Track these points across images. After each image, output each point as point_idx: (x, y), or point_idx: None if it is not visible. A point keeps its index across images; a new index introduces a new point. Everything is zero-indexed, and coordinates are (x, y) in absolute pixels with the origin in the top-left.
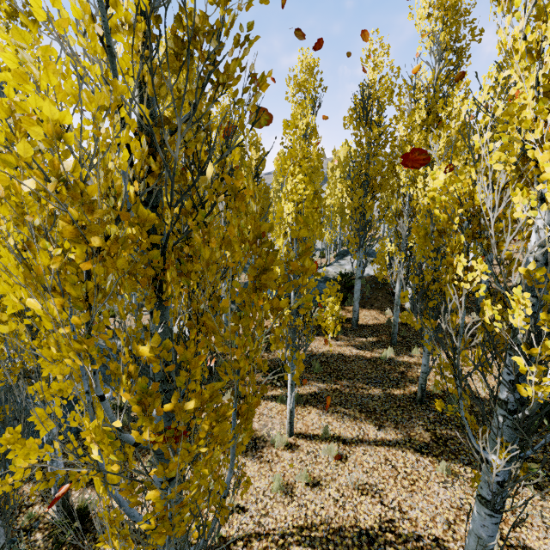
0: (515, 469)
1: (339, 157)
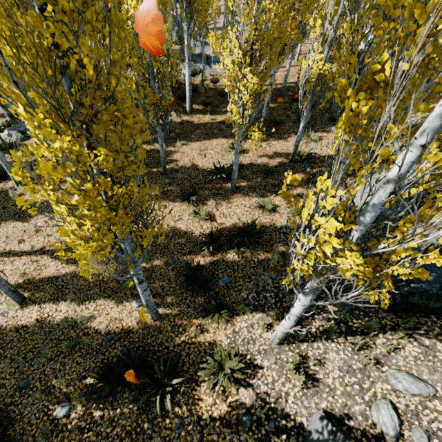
0: None
1: None
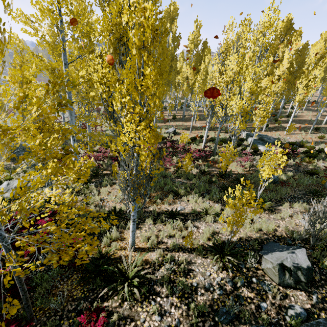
0: None
1: None
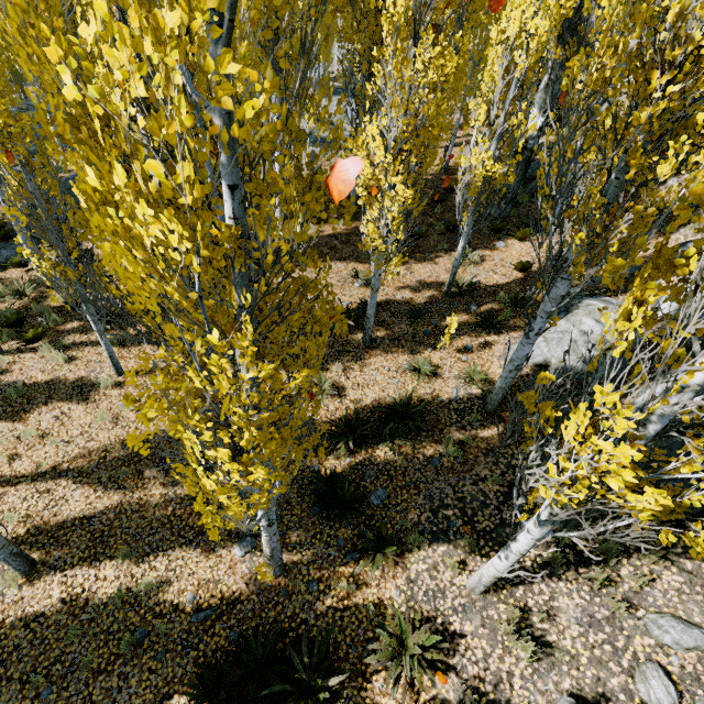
0: None
1: None
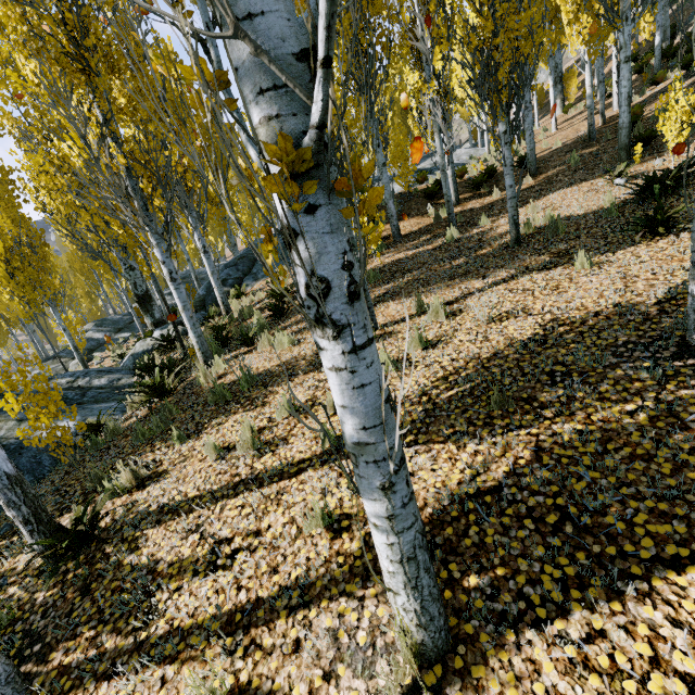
0: None
1: None
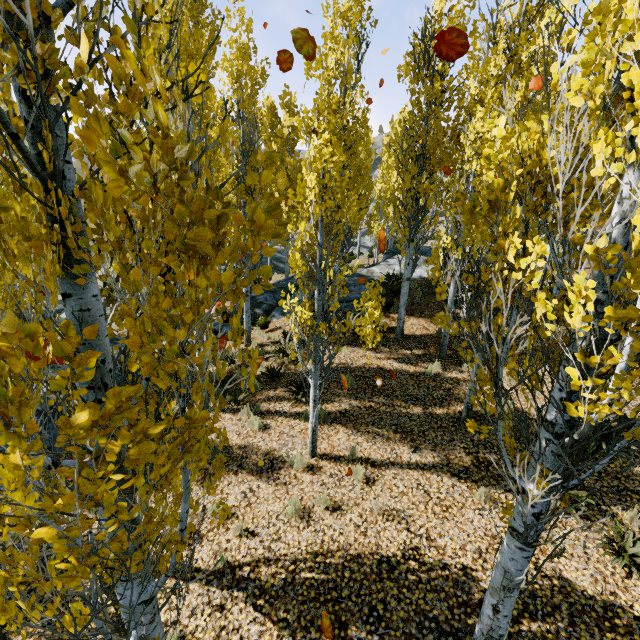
0: (554, 501)
1: (395, 128)
